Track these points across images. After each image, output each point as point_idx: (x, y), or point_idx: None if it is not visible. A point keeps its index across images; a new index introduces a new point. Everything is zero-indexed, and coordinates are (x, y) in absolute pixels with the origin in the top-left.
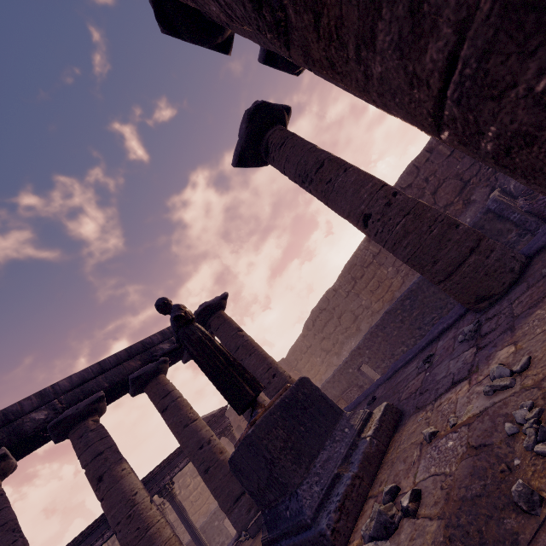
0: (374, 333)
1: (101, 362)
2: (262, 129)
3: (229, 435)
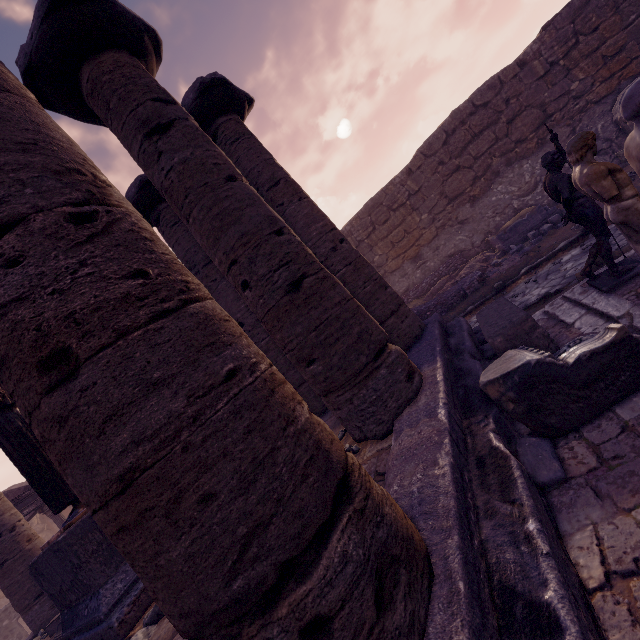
0: None
1: None
2: (156, 199)
3: (50, 511)
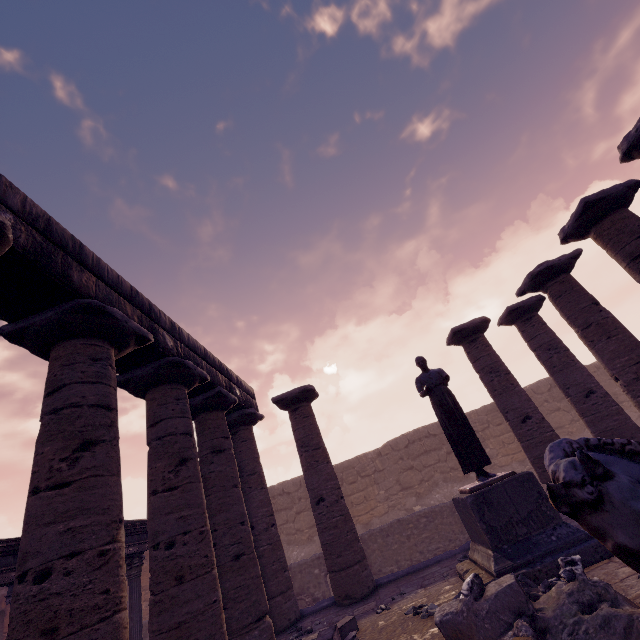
0: (374, 536)
1: (205, 349)
2: (481, 330)
3: (138, 568)
